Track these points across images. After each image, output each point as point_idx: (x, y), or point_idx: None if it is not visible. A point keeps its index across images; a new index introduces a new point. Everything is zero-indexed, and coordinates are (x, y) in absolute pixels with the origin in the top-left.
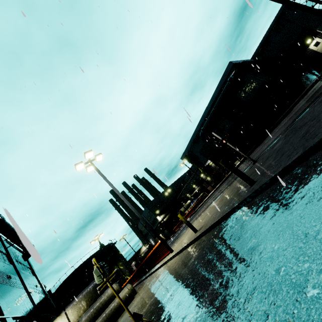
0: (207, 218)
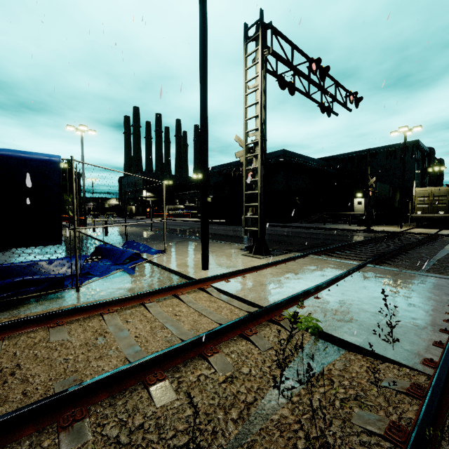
0: None
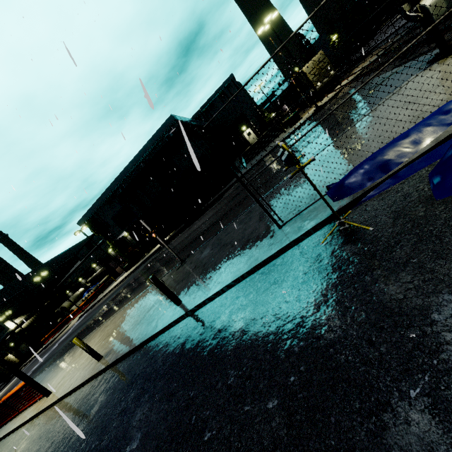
0: (118, 336)
